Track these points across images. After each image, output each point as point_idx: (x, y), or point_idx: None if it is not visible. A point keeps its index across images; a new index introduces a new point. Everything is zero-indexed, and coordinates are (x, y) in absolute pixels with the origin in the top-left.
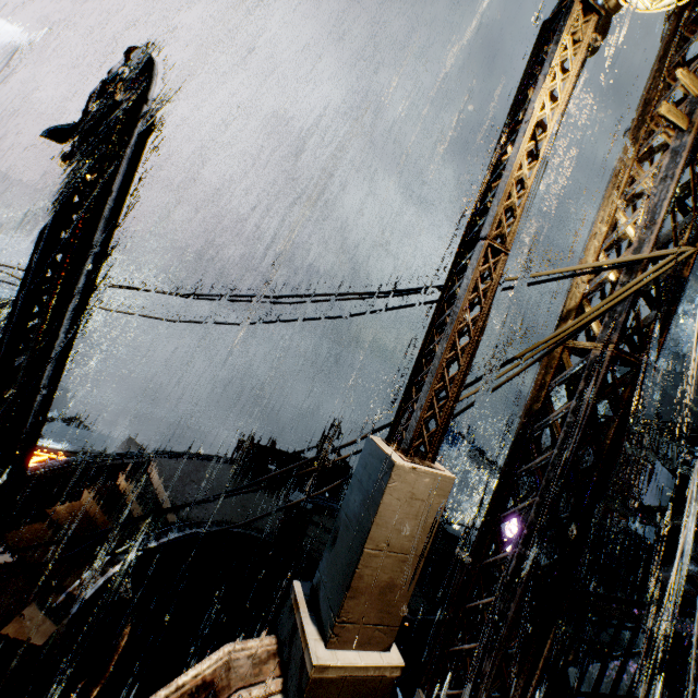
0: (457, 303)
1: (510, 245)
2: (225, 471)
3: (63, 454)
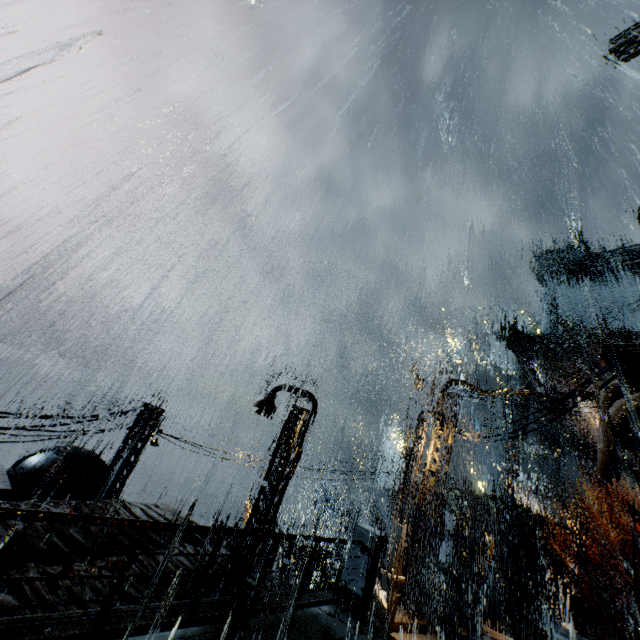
0: (409, 486)
1: (417, 471)
2: None
3: None
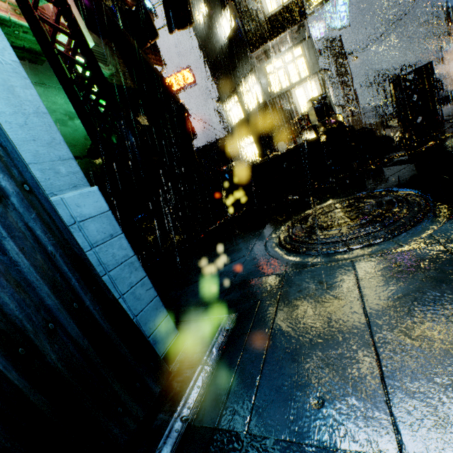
0: None
1: None
2: None
3: None
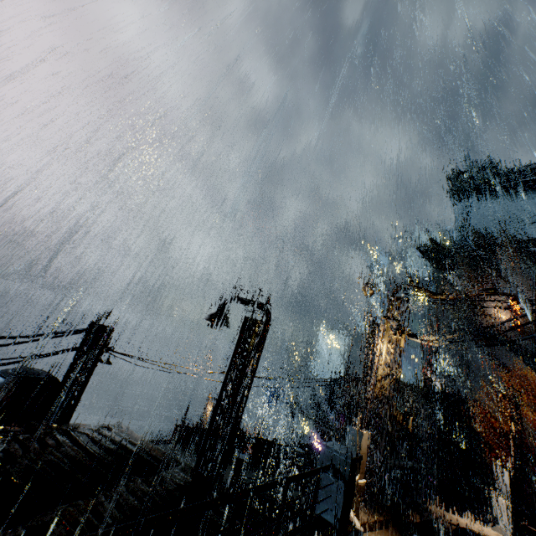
0: (367, 391)
1: (374, 376)
2: (171, 449)
3: None
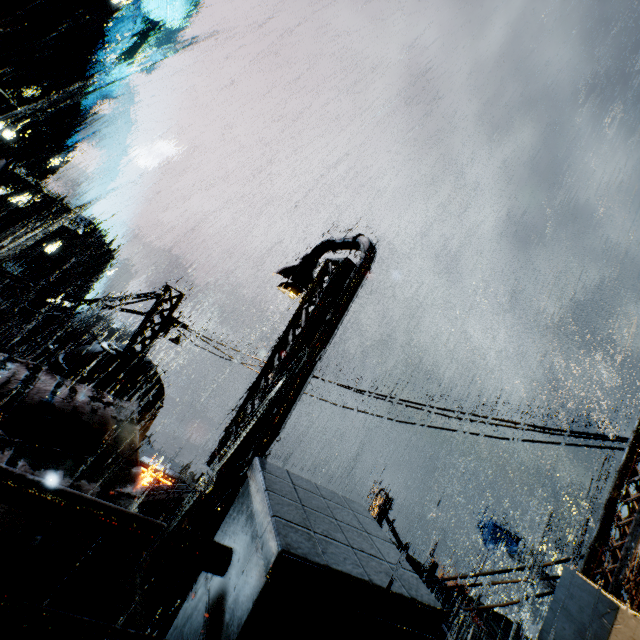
0: None
1: None
2: None
3: (170, 479)
